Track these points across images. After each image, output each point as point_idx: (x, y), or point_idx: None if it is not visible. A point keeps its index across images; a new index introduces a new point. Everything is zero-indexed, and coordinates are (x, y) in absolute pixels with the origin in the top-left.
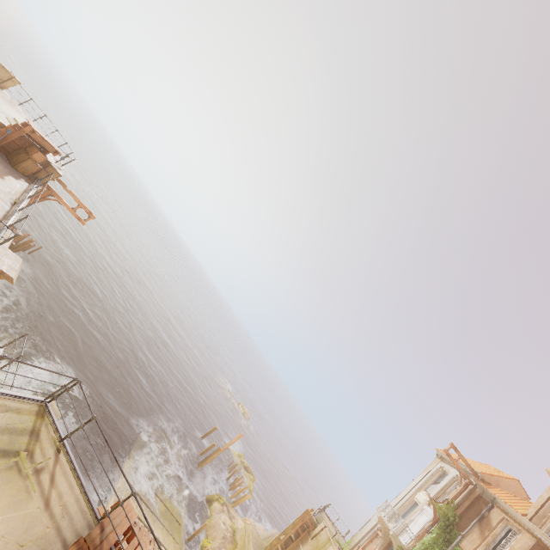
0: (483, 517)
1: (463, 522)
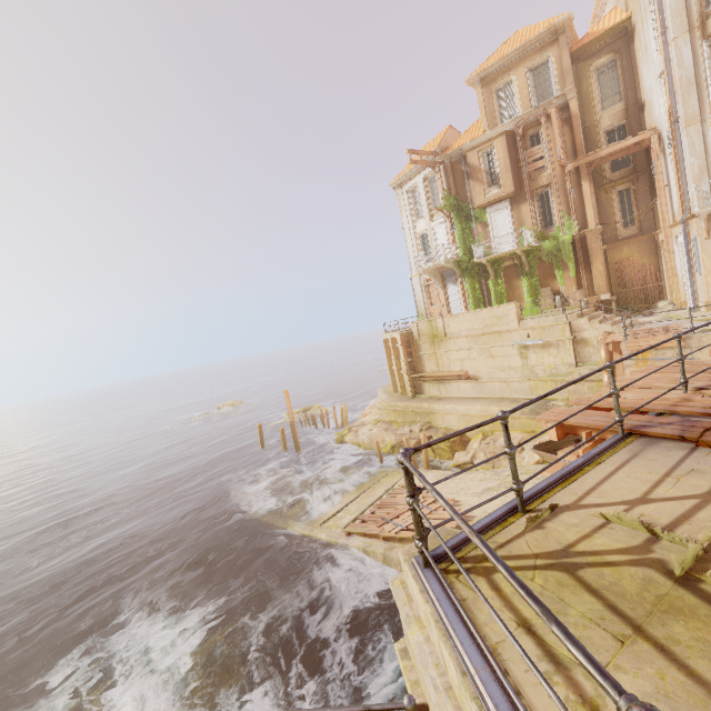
0: (467, 173)
1: (461, 194)
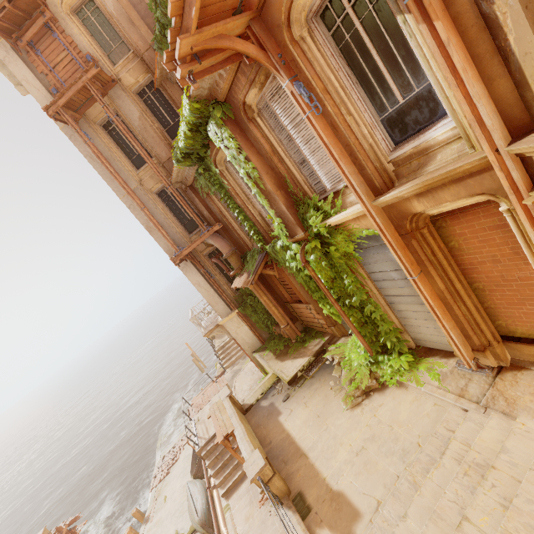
0: None
1: None
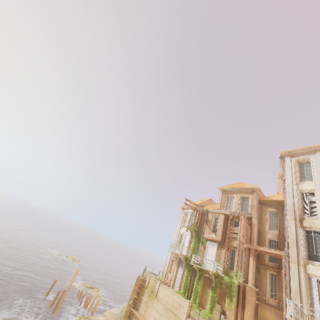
0: (206, 220)
1: (201, 227)
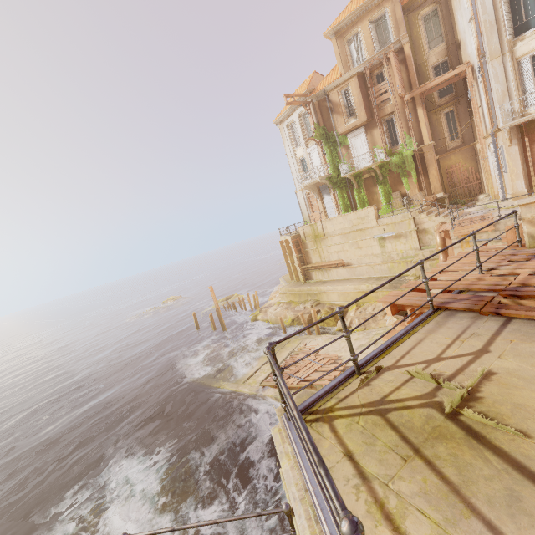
0: (330, 108)
1: (328, 125)
